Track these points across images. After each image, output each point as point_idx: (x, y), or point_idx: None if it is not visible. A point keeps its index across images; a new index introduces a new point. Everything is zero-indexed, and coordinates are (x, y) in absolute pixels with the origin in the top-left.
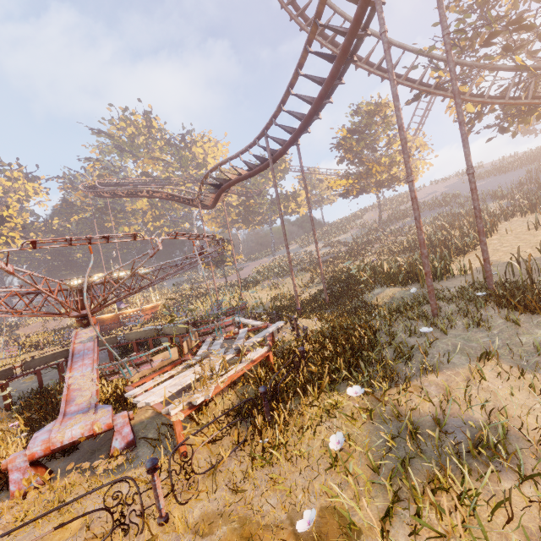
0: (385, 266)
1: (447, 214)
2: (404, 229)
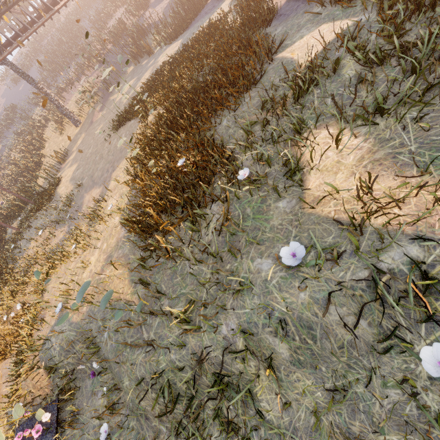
0: (2, 212)
1: (18, 133)
2: (3, 160)
